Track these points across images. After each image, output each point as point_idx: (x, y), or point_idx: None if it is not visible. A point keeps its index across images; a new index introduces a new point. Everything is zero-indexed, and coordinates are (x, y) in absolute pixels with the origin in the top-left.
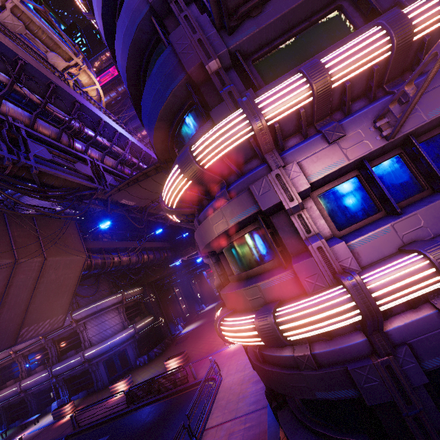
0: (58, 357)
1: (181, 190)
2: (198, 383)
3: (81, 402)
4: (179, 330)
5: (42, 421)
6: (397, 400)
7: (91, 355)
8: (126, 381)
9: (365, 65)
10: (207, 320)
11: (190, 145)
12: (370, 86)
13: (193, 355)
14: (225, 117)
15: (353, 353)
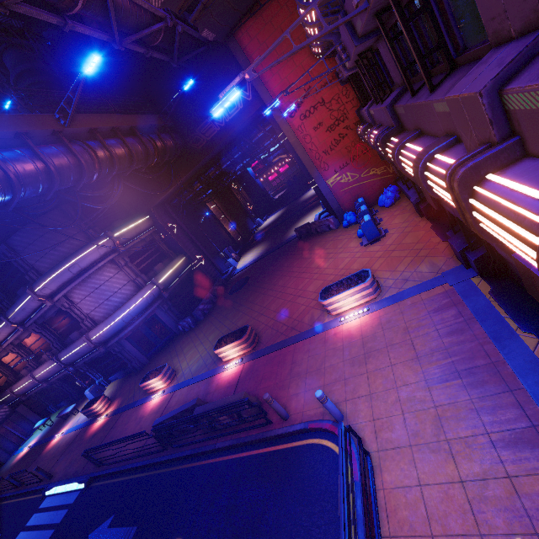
0: (61, 342)
1: None
2: (294, 433)
3: (118, 390)
4: (232, 265)
5: None
6: None
7: (100, 338)
8: (161, 377)
9: None
10: (271, 244)
11: None
12: None
13: (264, 329)
14: None
15: None
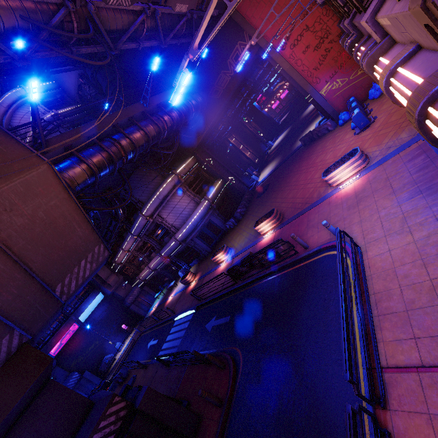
0: (160, 245)
1: None
2: (313, 253)
3: (197, 269)
4: (255, 180)
5: (179, 284)
6: None
7: (182, 238)
8: (223, 252)
9: None
10: (282, 157)
11: None
12: None
13: (286, 210)
14: None
15: None
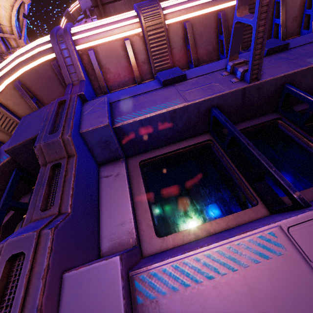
0: None
1: None
2: None
3: None
4: None
5: None
6: None
7: None
8: None
9: (207, 8)
10: None
11: None
12: (223, 46)
13: None
14: None
15: None
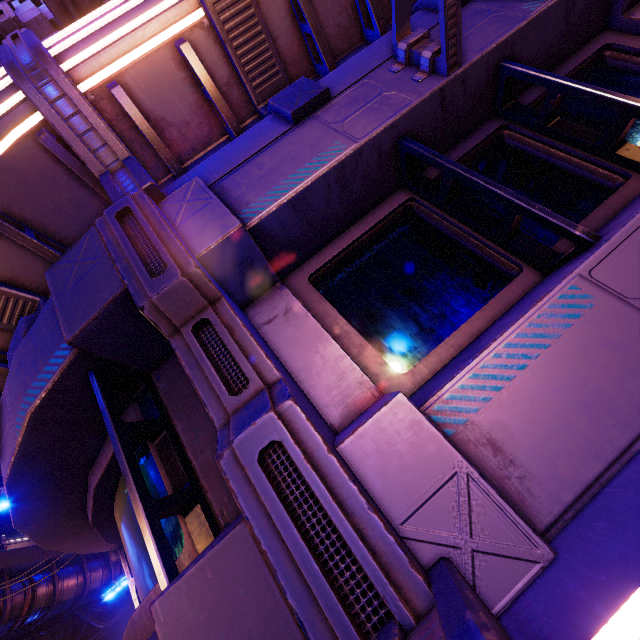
0: None
1: None
2: None
3: None
4: None
5: None
6: None
7: None
8: None
9: None
10: None
11: None
12: (366, 11)
13: None
14: None
15: None
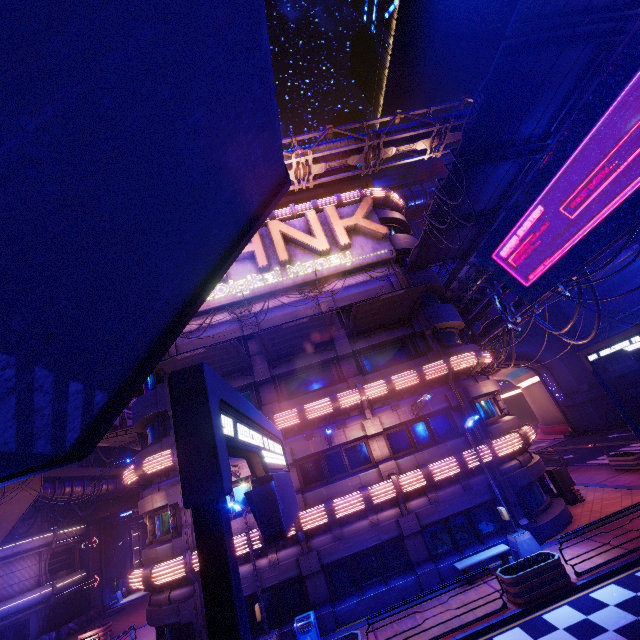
0: None
1: (133, 478)
2: None
3: None
4: (117, 598)
5: None
6: (194, 620)
7: None
8: None
9: None
10: None
11: (144, 457)
12: None
13: (118, 630)
14: (168, 445)
15: (187, 595)
